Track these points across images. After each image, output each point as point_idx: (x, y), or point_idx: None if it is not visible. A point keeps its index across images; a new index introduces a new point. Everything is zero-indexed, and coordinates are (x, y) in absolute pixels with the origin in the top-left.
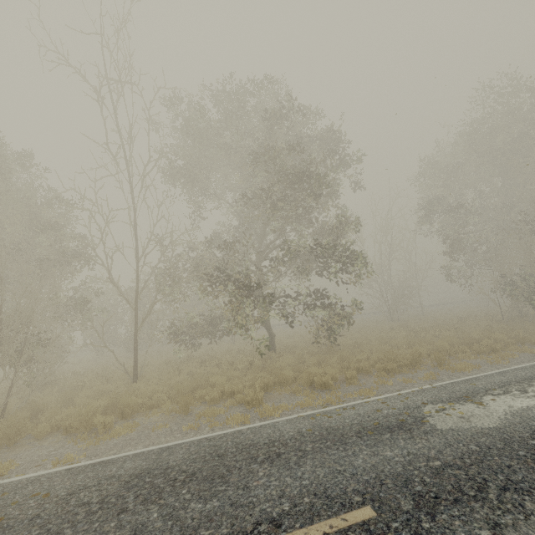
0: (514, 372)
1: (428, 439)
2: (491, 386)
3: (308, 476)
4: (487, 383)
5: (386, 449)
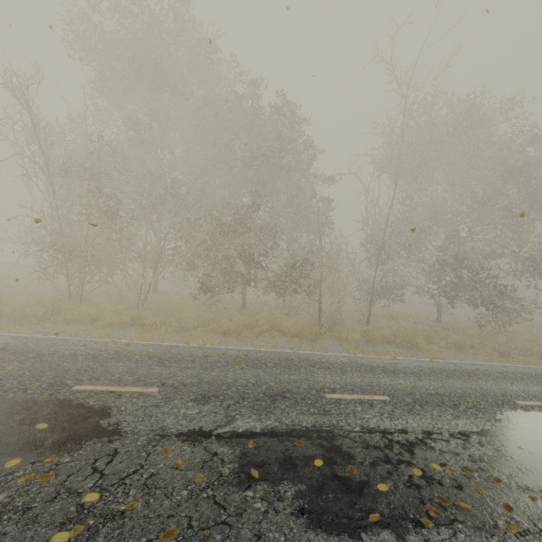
0: None
1: None
2: None
3: None
4: None
5: None
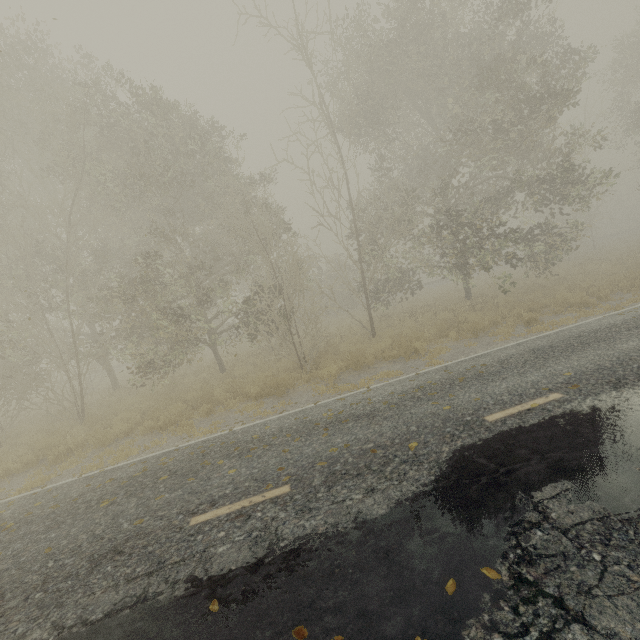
0: None
1: None
2: None
3: None
4: None
5: None
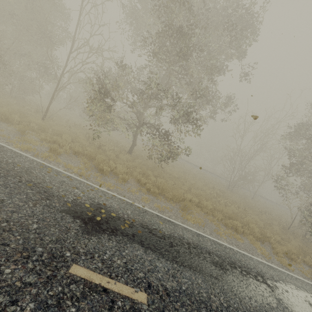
0: (206, 240)
1: (36, 206)
2: (166, 230)
3: None
4: (171, 229)
5: (3, 191)
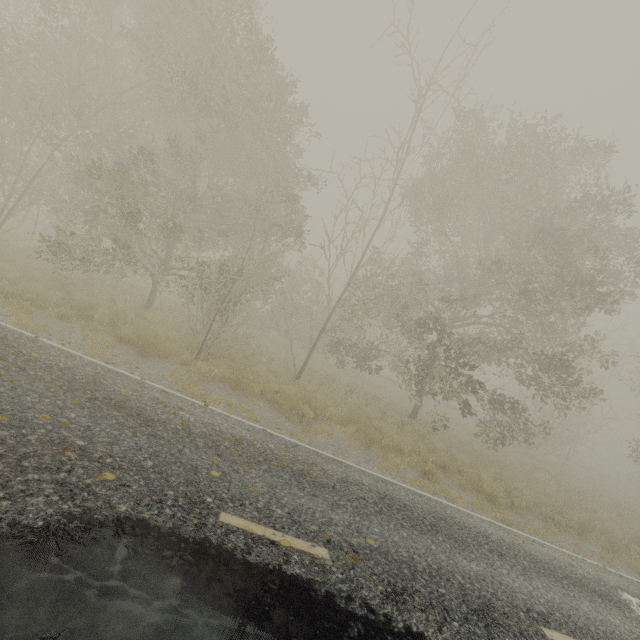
0: None
1: None
2: None
3: (545, 592)
4: None
5: (606, 613)
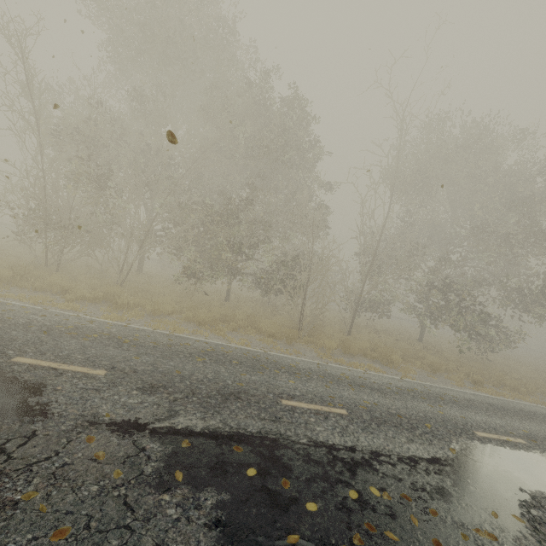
0: None
1: None
2: None
3: None
4: None
5: None
